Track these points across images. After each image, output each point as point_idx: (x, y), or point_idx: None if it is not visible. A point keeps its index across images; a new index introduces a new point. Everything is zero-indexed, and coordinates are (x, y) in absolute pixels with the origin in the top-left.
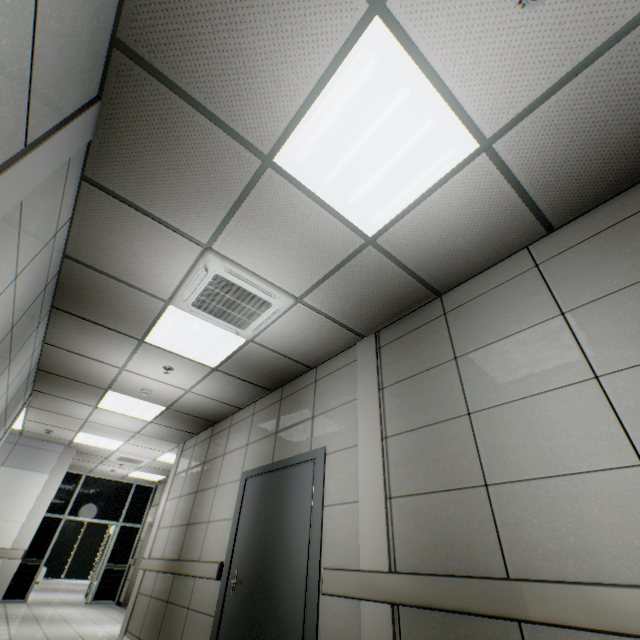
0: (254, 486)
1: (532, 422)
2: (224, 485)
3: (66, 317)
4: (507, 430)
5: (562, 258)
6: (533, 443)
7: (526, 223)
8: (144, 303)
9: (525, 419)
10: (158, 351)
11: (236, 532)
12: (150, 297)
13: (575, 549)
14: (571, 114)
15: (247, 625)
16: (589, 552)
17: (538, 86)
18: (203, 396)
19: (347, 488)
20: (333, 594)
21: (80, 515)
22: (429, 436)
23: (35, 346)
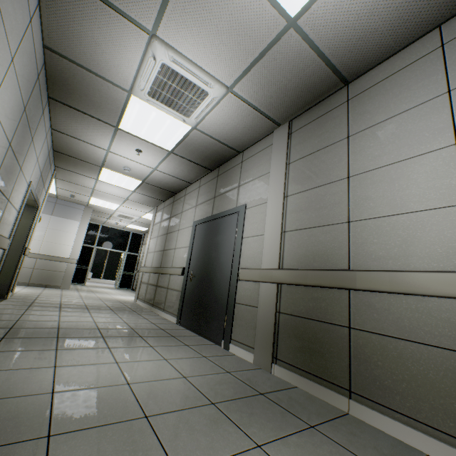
0: (201, 229)
1: (393, 180)
2: (183, 229)
3: (60, 107)
4: (373, 187)
5: None
6: (389, 194)
7: None
8: (112, 94)
9: (389, 179)
10: (129, 137)
11: (191, 253)
12: (116, 88)
13: (396, 255)
14: None
15: (198, 295)
16: (405, 256)
17: None
18: (165, 174)
19: (258, 228)
20: (245, 280)
21: (103, 247)
22: (316, 194)
23: (46, 130)
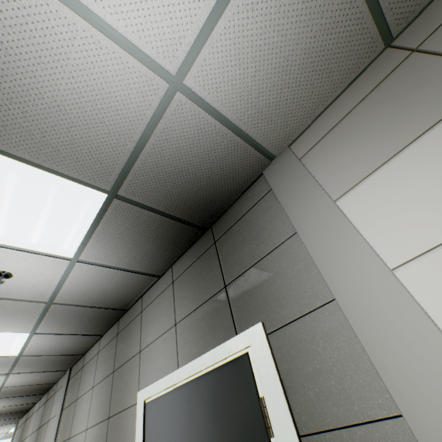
0: None
1: None
2: None
3: None
4: None
5: (101, 352)
6: None
7: (87, 336)
8: None
9: None
10: None
11: None
12: None
13: None
14: (57, 322)
15: None
16: None
17: (31, 323)
18: (3, 406)
19: None
20: None
21: None
22: None
23: None
